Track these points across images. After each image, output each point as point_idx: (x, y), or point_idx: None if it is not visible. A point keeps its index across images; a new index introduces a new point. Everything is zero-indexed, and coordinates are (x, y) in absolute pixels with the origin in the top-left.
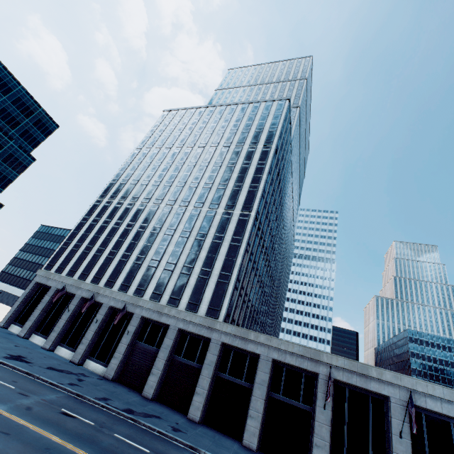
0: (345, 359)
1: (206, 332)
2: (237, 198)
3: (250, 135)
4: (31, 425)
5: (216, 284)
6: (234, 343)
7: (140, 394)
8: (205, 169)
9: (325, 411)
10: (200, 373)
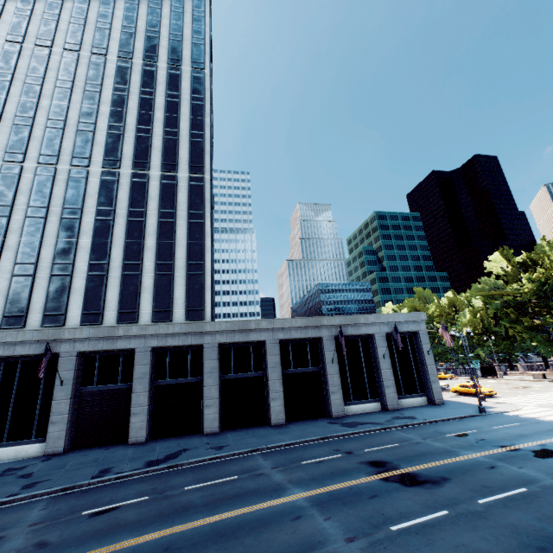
0: (341, 317)
1: (194, 339)
2: (177, 153)
3: (163, 44)
4: (95, 552)
5: (187, 278)
6: (234, 339)
7: (125, 444)
8: (98, 97)
9: (333, 364)
10: (200, 386)
